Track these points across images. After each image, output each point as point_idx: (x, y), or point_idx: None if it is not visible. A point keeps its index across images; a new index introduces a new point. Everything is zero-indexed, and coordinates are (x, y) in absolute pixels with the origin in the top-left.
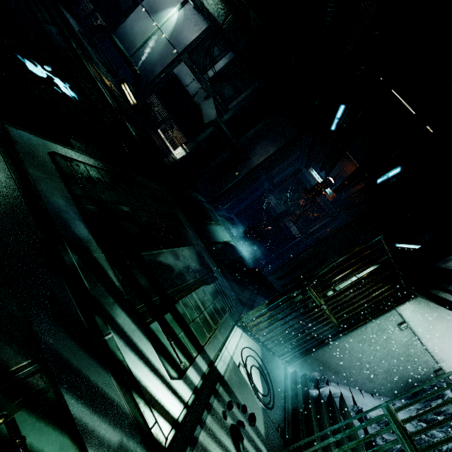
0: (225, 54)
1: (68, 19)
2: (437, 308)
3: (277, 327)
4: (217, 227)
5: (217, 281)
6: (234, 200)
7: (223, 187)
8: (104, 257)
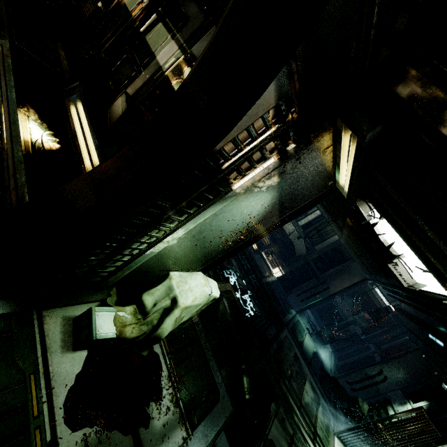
0: (314, 211)
1: None
2: None
3: (358, 441)
4: (306, 339)
5: (320, 400)
6: None
7: (308, 303)
8: (298, 412)
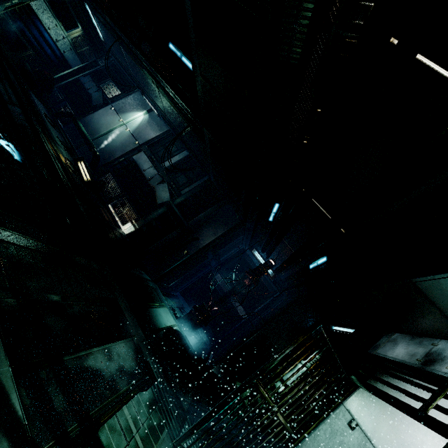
0: (181, 151)
1: (35, 103)
2: (378, 400)
3: (225, 443)
4: (161, 309)
5: (156, 383)
6: (180, 278)
7: (170, 265)
8: (10, 372)
